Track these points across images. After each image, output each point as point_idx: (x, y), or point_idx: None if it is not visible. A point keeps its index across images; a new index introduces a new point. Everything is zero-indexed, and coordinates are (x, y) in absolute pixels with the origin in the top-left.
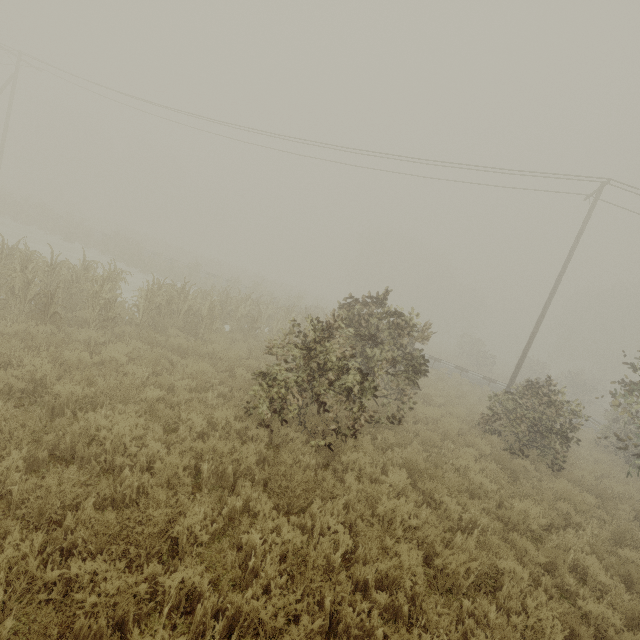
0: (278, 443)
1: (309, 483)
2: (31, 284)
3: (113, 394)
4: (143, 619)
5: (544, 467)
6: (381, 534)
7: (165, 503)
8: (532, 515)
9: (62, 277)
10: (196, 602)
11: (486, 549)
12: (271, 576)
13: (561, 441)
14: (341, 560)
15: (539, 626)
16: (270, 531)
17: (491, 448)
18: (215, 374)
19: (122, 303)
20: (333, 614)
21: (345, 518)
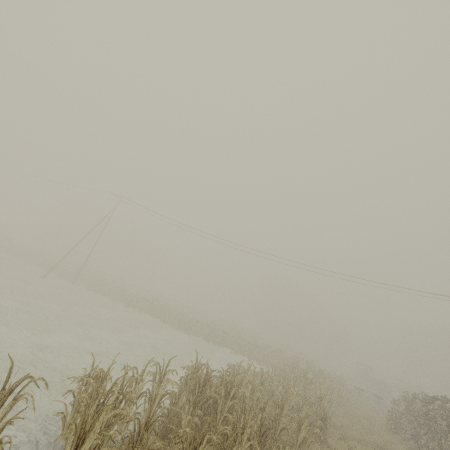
0: None
1: None
2: (302, 406)
3: None
4: None
5: None
6: None
7: None
8: None
9: (275, 386)
10: None
11: None
12: None
13: None
14: None
15: None
16: None
17: None
18: None
19: None
20: None
21: None
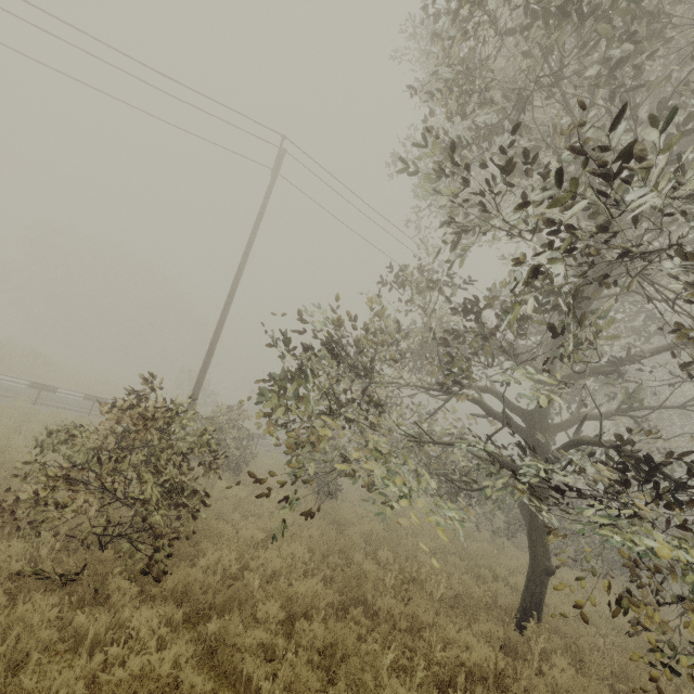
0: None
1: None
2: None
3: None
4: None
5: (123, 584)
6: None
7: None
8: None
9: None
10: None
11: None
12: None
13: (176, 507)
14: None
15: None
16: None
17: None
18: None
19: None
20: None
21: None
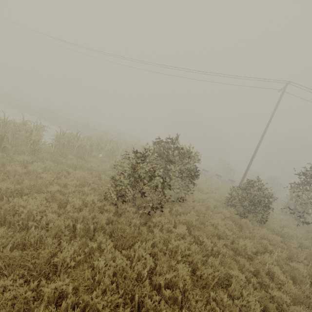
0: (121, 213)
1: (133, 233)
2: None
3: (33, 188)
4: (32, 310)
5: (256, 223)
6: (169, 259)
7: (51, 246)
8: (248, 247)
9: (11, 128)
10: (65, 299)
11: (224, 265)
12: (107, 284)
13: (264, 210)
14: (148, 273)
15: (248, 305)
16: (110, 259)
17: (230, 214)
18: (90, 178)
19: (44, 142)
20: (140, 303)
21: (152, 251)
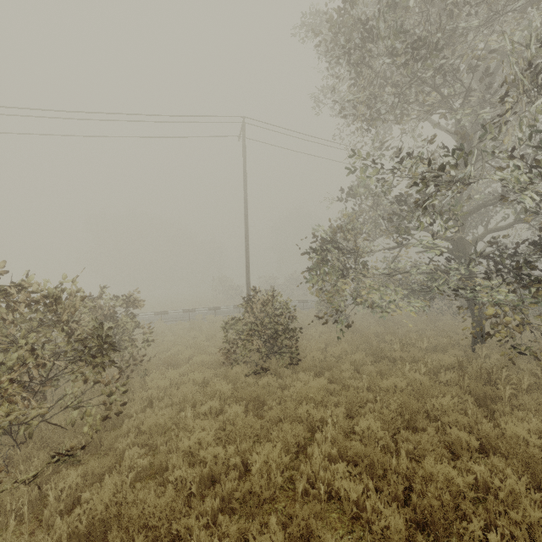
0: None
1: None
2: None
3: None
4: None
5: (285, 369)
6: None
7: None
8: (273, 464)
9: None
10: None
11: None
12: None
13: (289, 338)
14: None
15: None
16: None
17: (232, 386)
18: None
19: None
20: None
21: None
